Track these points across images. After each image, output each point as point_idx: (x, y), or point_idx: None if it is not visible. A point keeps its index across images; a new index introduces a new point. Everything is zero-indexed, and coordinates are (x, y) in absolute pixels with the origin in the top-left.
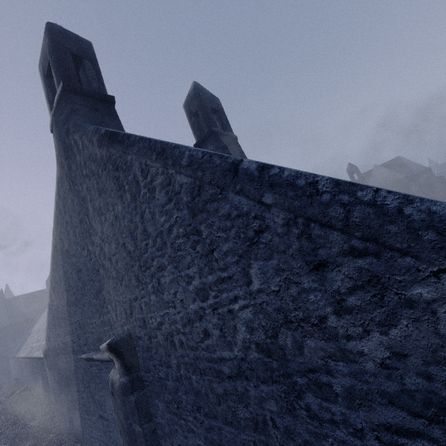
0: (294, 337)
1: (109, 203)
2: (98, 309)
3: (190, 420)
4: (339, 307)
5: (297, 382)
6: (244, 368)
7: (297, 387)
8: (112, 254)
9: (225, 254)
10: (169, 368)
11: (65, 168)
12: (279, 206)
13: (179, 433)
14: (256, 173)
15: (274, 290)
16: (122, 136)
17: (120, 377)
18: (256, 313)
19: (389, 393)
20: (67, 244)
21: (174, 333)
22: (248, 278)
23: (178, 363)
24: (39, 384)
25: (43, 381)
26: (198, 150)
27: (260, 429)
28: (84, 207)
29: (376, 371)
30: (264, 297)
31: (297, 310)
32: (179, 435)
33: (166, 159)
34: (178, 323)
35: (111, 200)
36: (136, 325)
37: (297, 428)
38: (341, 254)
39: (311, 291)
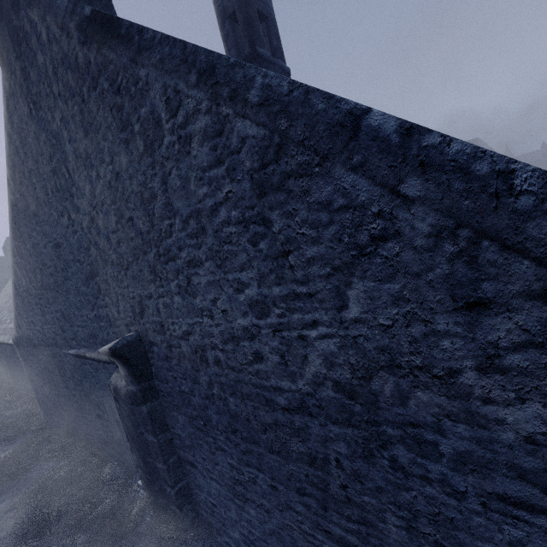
0: (398, 385)
1: (103, 150)
2: (90, 299)
3: (221, 440)
4: (487, 363)
5: (387, 433)
6: (309, 404)
7: (385, 437)
8: (111, 229)
9: (309, 261)
10: (196, 384)
11: (18, 75)
12: (429, 204)
13: (204, 448)
14: (394, 139)
15: (382, 324)
16: (127, 26)
17: (127, 385)
18: (344, 347)
19: (524, 468)
20: (35, 205)
21: (208, 348)
22: (342, 301)
23: (211, 381)
24: (11, 371)
25: (16, 369)
26: (282, 78)
27: (317, 465)
28: (59, 150)
29: (515, 444)
30: (363, 329)
31: (414, 355)
32: (204, 450)
33: (217, 85)
34: (215, 337)
35: (108, 145)
36: (150, 328)
37: (370, 474)
38: (522, 296)
39: (447, 336)
